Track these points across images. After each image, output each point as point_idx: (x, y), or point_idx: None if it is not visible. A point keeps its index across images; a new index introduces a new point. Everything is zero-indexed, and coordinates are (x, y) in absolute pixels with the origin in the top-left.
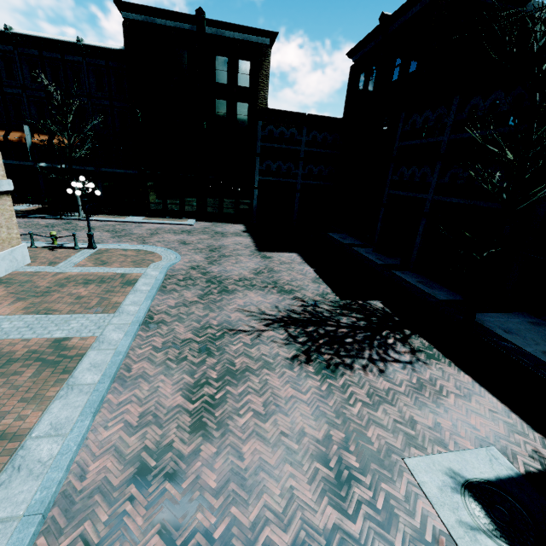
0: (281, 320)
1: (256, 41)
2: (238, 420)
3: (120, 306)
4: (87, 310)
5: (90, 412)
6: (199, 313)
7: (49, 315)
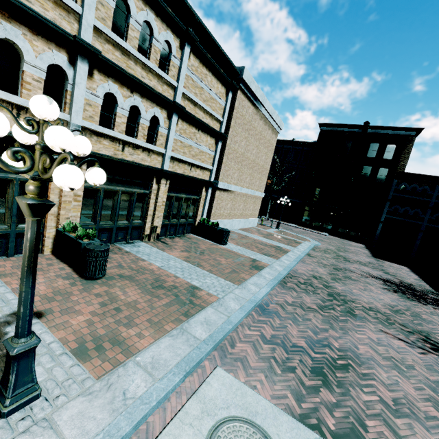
0: (381, 279)
1: (404, 134)
2: (351, 285)
3: (296, 247)
4: (284, 244)
5: (296, 261)
6: (332, 261)
7: (271, 240)
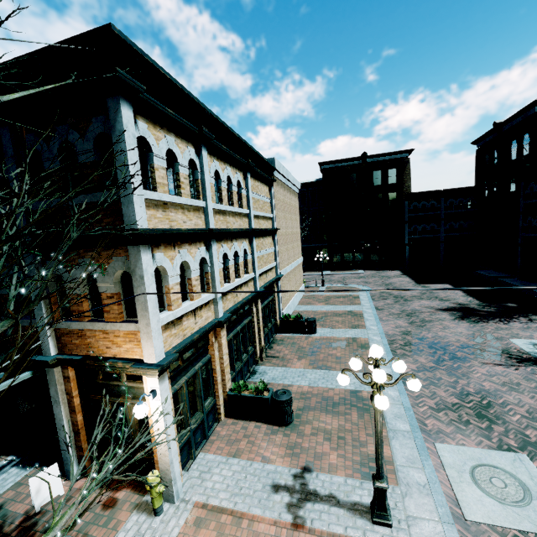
0: (444, 309)
1: (399, 157)
2: (433, 329)
3: (361, 304)
4: (349, 305)
5: (379, 323)
6: (398, 307)
7: (336, 306)
